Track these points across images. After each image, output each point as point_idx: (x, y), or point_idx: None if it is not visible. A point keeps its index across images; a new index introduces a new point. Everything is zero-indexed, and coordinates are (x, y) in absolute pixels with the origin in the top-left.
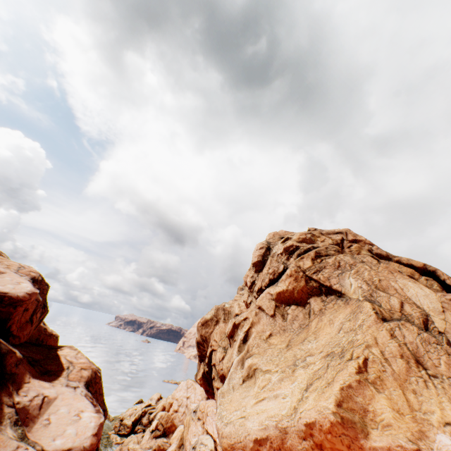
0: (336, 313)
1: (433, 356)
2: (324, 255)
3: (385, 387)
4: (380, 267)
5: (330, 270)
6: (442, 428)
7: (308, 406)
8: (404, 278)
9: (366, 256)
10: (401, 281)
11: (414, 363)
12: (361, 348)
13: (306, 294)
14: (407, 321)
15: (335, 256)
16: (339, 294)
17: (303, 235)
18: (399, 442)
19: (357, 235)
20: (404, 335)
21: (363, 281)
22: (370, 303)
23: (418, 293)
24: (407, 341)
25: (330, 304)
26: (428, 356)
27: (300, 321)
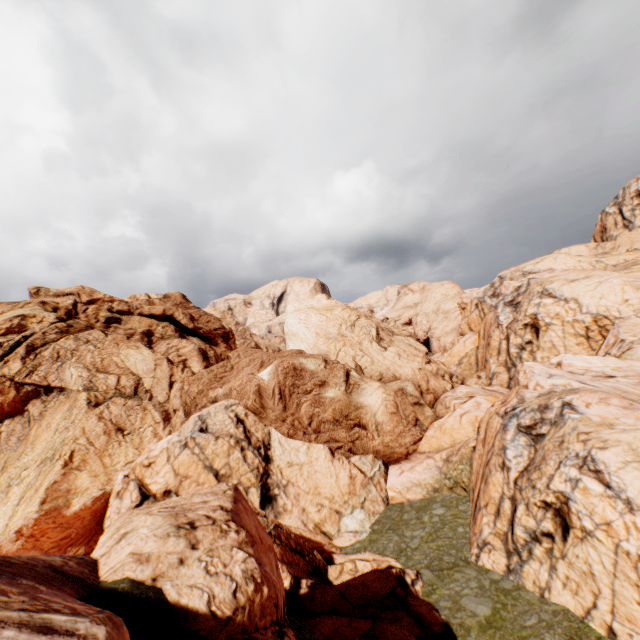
0: (56, 413)
1: (134, 417)
2: (42, 346)
3: (88, 465)
4: (107, 342)
5: (49, 366)
6: (124, 469)
7: (18, 518)
8: (128, 348)
9: (94, 332)
10: (125, 352)
11: (115, 433)
12: (70, 444)
13: (23, 402)
14: (120, 396)
15: (55, 344)
16: (61, 389)
17: (7, 322)
18: (93, 495)
19: (95, 293)
20: (113, 412)
21: (85, 368)
22: (88, 392)
23: (138, 359)
24: (114, 416)
25: (53, 402)
26: (130, 419)
27: (19, 434)
